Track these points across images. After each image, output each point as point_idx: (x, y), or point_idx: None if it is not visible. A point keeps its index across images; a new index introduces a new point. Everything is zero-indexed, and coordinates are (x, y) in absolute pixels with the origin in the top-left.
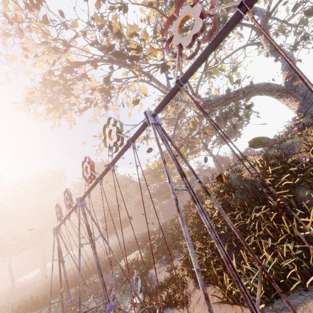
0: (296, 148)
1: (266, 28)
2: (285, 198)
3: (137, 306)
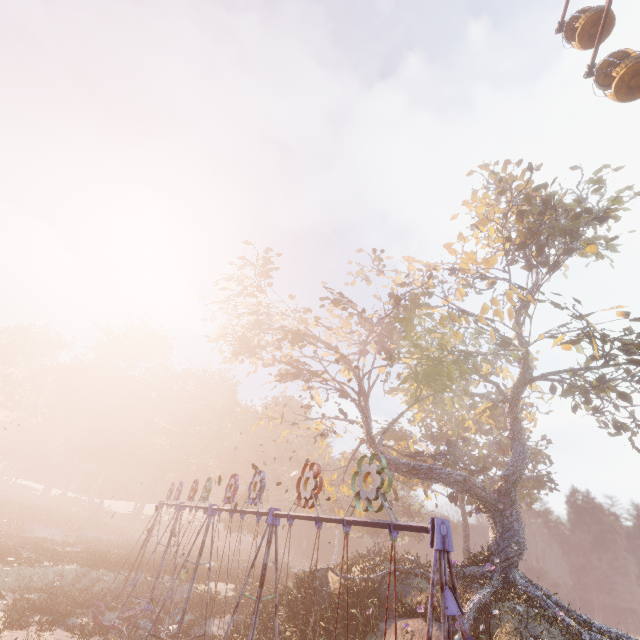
0: (410, 596)
1: (515, 398)
2: (321, 633)
3: (169, 633)
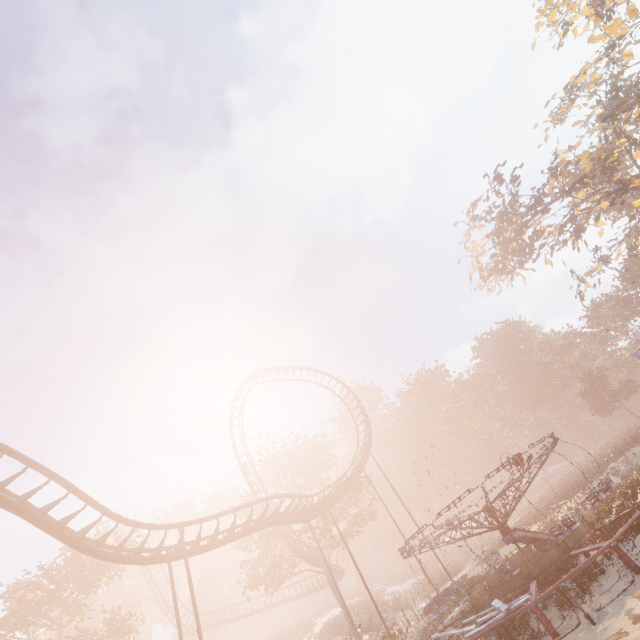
0: None
1: None
2: None
3: None
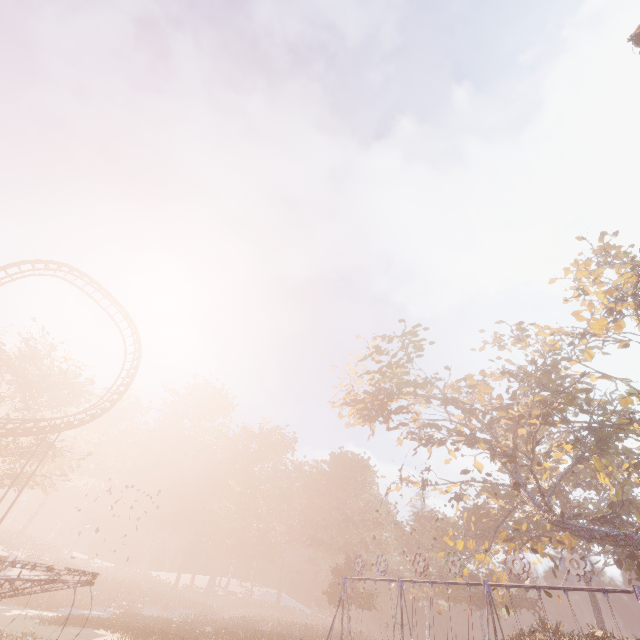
0: None
1: None
2: None
3: None
